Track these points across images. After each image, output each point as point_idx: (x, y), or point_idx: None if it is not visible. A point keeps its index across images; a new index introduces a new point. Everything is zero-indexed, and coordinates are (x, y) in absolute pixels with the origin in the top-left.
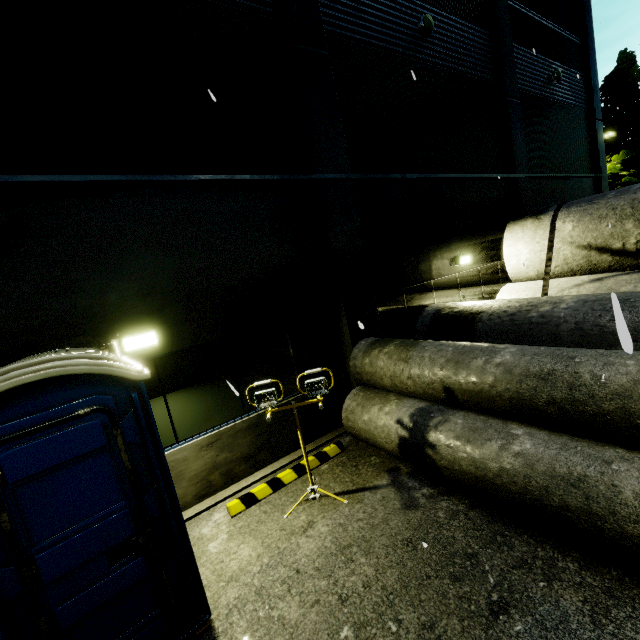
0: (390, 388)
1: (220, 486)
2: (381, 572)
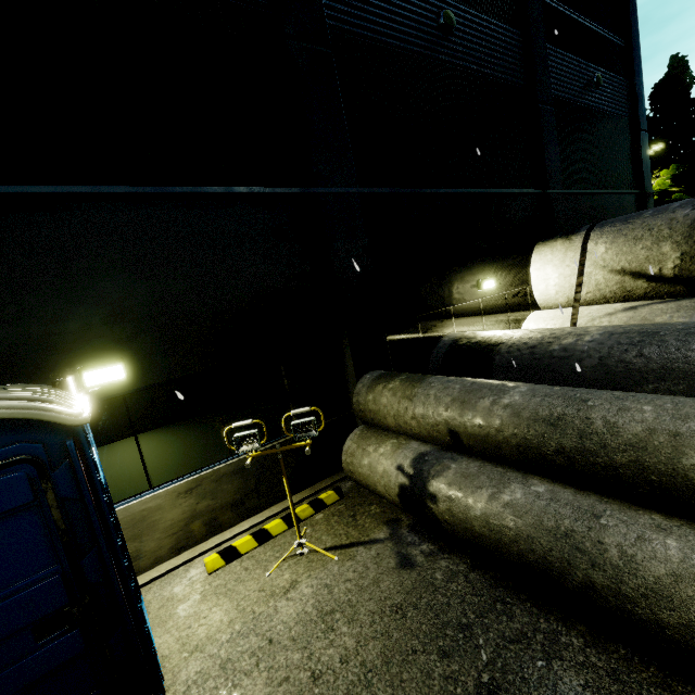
0: (394, 428)
1: (201, 537)
2: (363, 644)
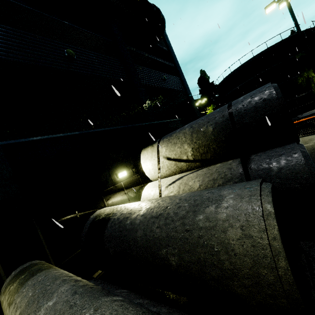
0: None
1: None
2: None
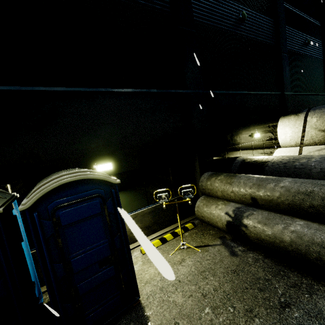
0: (220, 197)
1: (136, 239)
2: (222, 284)
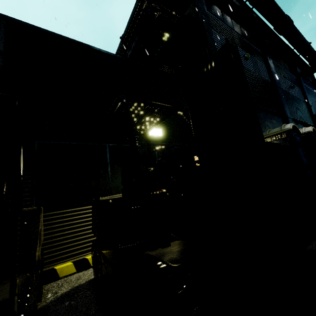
0: None
1: None
2: None
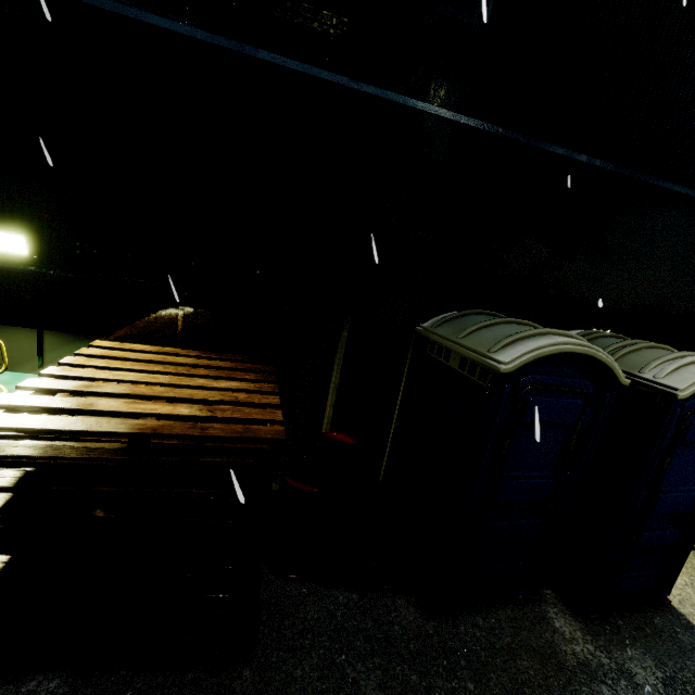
0: None
1: None
2: None
